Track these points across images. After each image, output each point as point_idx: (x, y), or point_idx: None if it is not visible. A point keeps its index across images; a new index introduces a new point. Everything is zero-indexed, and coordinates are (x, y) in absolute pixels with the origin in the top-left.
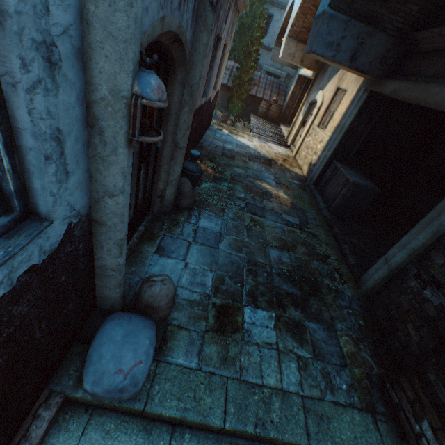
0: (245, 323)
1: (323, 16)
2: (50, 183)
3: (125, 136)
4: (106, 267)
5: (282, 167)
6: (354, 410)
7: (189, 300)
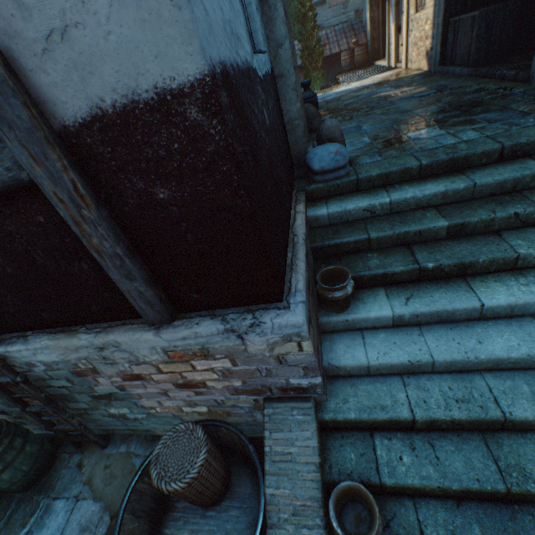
0: (410, 138)
1: None
2: (260, 27)
3: None
4: (292, 120)
5: (395, 79)
6: None
7: (356, 149)
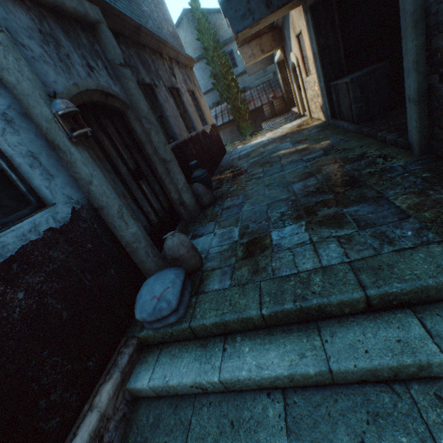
0: (273, 242)
1: (223, 7)
2: (42, 181)
3: (68, 140)
4: (129, 243)
5: (298, 131)
6: (430, 246)
7: (219, 251)
